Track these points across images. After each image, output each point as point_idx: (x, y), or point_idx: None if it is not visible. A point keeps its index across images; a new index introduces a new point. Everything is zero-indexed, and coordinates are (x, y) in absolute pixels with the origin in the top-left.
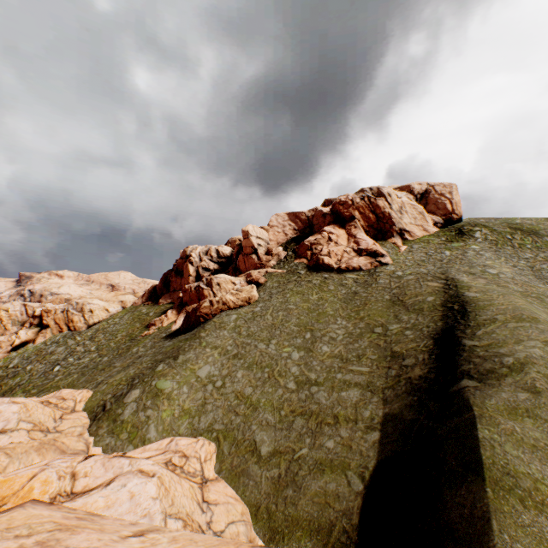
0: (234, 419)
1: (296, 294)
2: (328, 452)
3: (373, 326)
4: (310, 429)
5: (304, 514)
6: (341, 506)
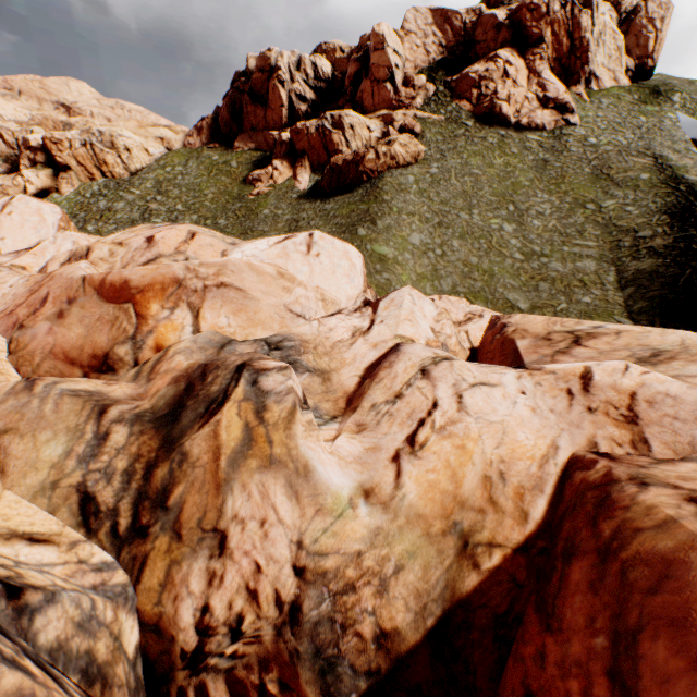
0: (473, 284)
1: (474, 155)
2: (587, 306)
3: (583, 203)
4: (559, 291)
5: None
6: None
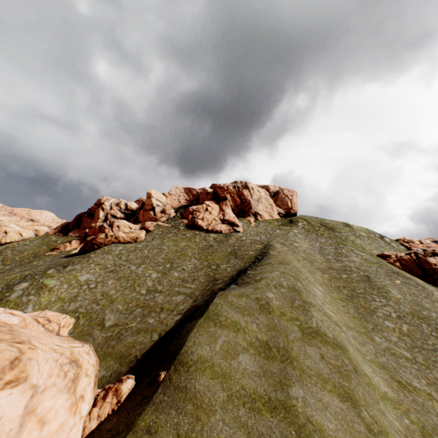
0: (95, 307)
1: (172, 240)
2: (148, 324)
3: (212, 265)
4: (143, 314)
5: (117, 351)
6: (140, 347)
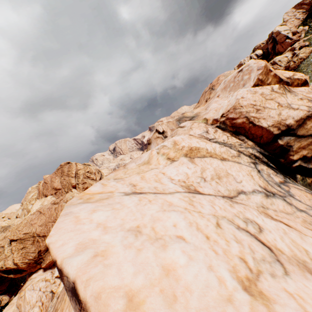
0: None
1: None
2: None
3: None
4: None
5: None
6: None
